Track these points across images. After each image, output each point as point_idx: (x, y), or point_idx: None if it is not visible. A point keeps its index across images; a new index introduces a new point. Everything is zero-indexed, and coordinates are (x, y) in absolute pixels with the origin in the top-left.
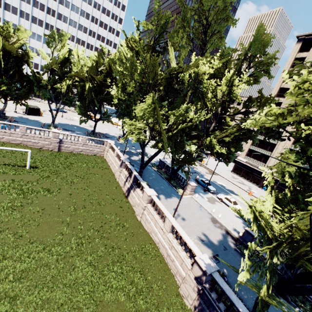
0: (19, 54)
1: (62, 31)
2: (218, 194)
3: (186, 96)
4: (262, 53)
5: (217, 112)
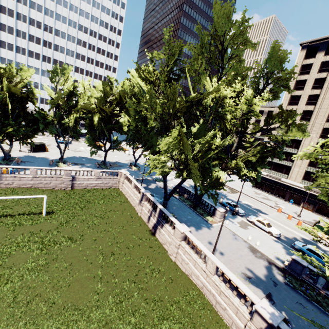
0: (24, 94)
1: (65, 65)
2: (247, 216)
3: (208, 121)
4: (279, 69)
5: (238, 132)
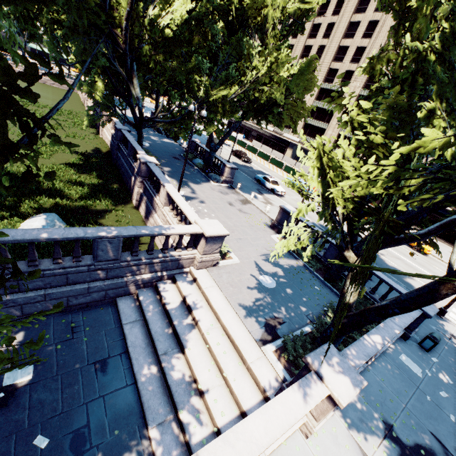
0: None
1: None
2: None
3: None
4: None
5: None
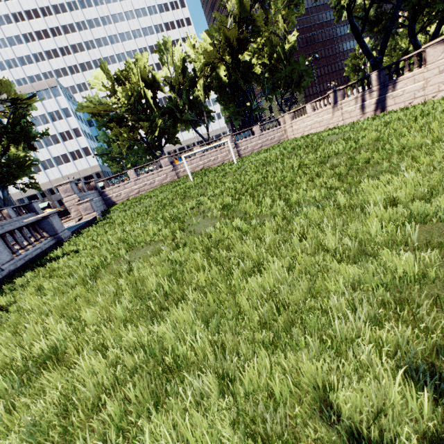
0: (152, 80)
1: (164, 37)
2: None
3: None
4: None
5: None
